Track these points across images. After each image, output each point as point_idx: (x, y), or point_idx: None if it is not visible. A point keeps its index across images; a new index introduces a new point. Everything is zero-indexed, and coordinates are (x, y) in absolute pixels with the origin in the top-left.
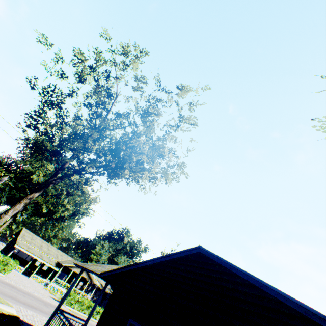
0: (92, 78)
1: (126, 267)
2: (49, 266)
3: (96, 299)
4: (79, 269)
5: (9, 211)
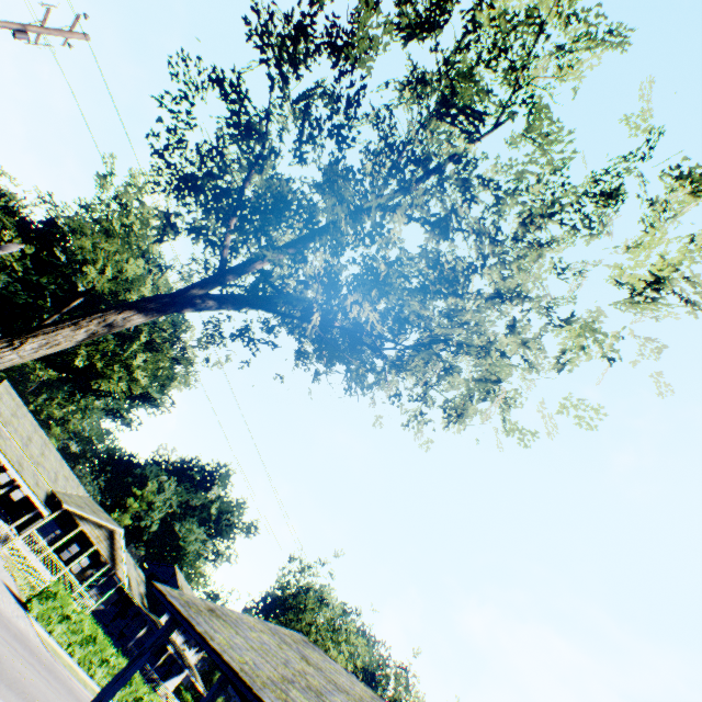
0: (431, 48)
1: None
2: (27, 495)
3: (103, 610)
4: (97, 530)
5: (28, 341)
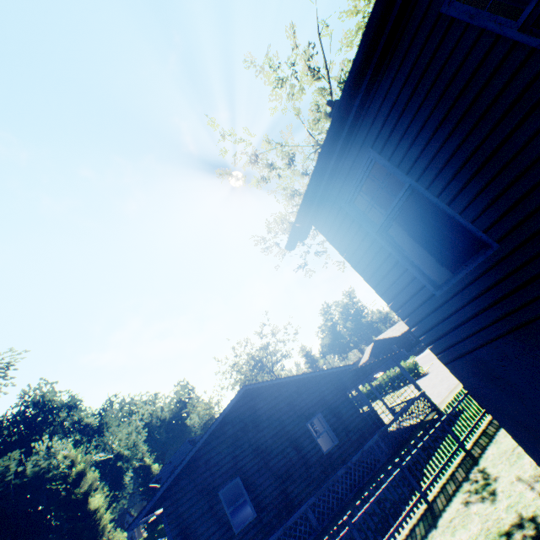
0: None
1: None
2: None
3: None
4: None
5: None
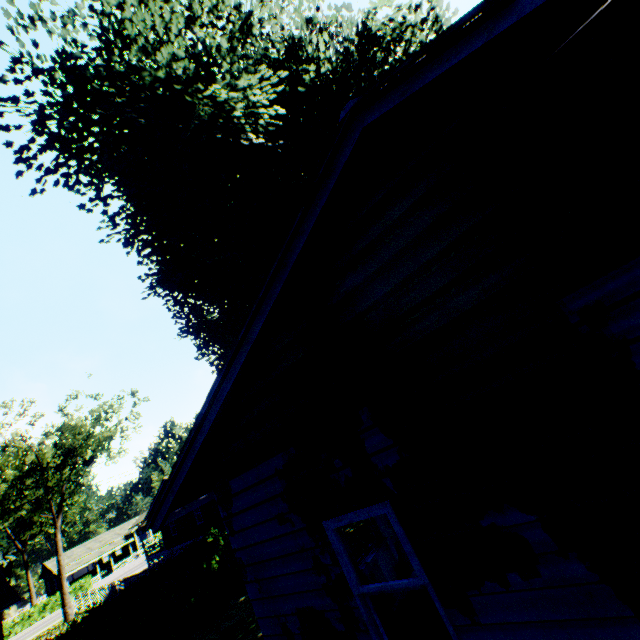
0: None
1: (151, 506)
2: (121, 547)
3: None
4: None
5: (61, 557)
